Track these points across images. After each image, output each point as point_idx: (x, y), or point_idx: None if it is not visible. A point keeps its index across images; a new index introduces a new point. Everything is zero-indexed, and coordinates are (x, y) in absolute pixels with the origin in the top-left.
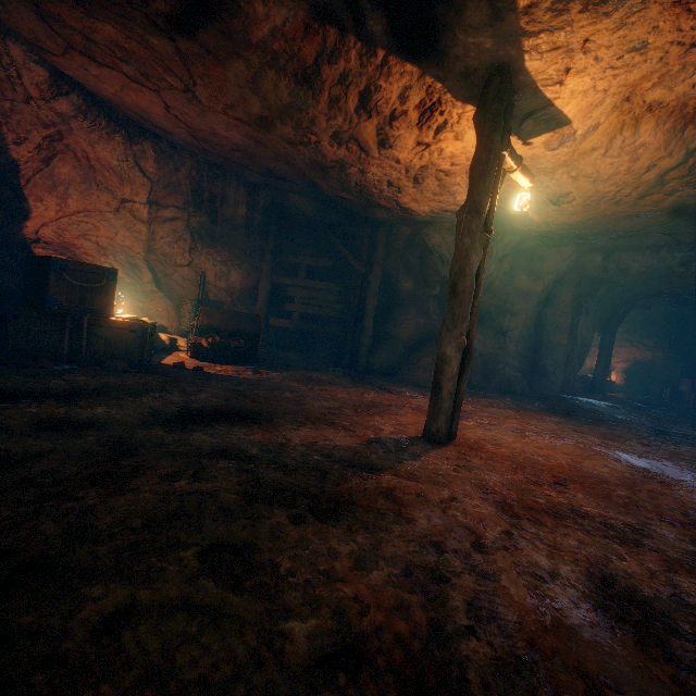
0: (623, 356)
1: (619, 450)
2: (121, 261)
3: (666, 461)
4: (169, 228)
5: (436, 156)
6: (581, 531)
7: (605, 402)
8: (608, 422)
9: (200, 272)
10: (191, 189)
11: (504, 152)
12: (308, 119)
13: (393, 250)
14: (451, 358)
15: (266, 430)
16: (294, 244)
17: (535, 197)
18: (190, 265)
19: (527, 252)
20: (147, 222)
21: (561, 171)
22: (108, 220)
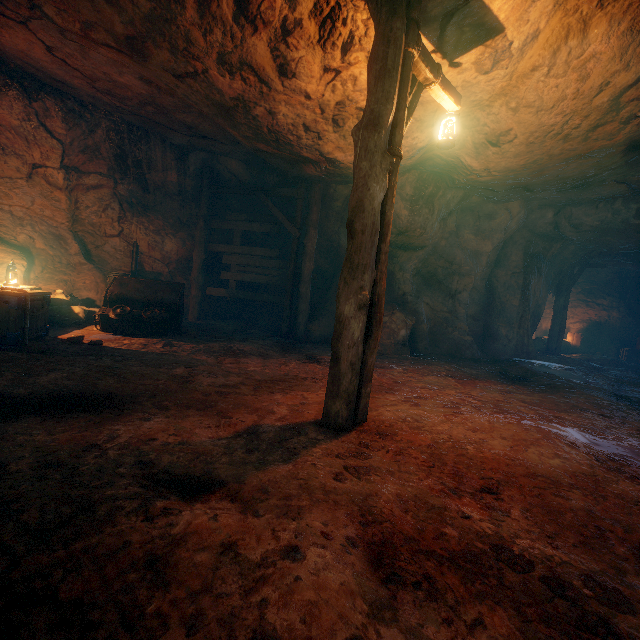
0: (578, 316)
1: (574, 427)
2: (41, 232)
3: (633, 440)
4: (94, 197)
5: (351, 87)
6: (506, 608)
7: (560, 365)
8: (562, 388)
9: (132, 242)
10: (113, 154)
11: (411, 49)
12: (181, 35)
13: (331, 212)
14: (350, 319)
15: (97, 422)
16: (231, 210)
17: (473, 139)
18: (121, 235)
19: (474, 210)
20: (65, 189)
21: (499, 102)
22: (21, 187)
